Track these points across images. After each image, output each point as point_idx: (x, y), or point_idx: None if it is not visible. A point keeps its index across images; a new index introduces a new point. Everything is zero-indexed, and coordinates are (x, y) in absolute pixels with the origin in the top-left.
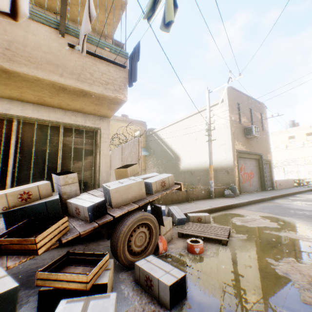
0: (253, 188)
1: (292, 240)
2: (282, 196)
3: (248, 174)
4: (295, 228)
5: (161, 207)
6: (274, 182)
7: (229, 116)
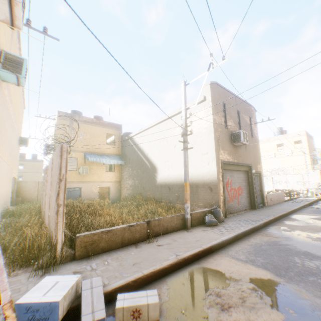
0: (241, 207)
1: None
2: (276, 219)
3: (236, 190)
4: None
5: None
6: (265, 198)
7: (213, 118)
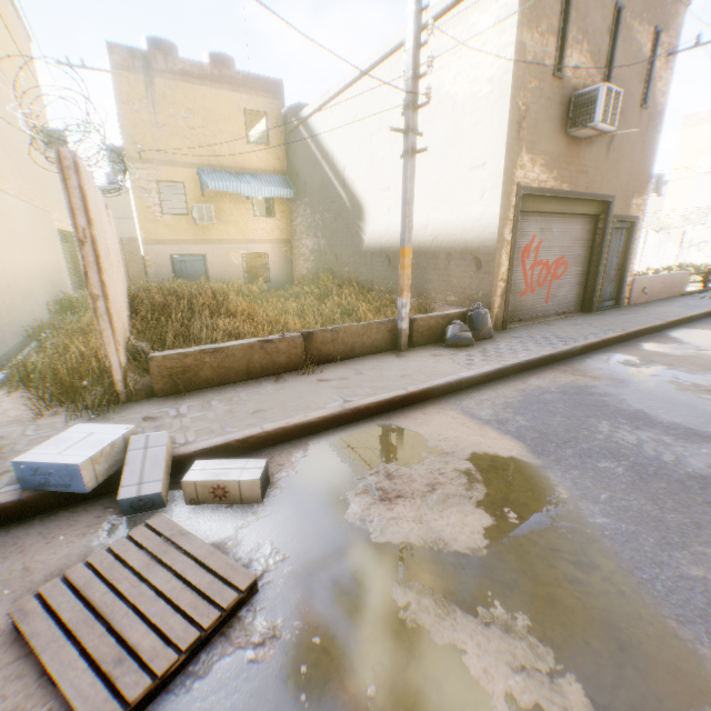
0: (554, 308)
1: (452, 703)
2: (625, 338)
3: (550, 267)
4: (540, 570)
5: None
6: (626, 286)
7: (517, 44)
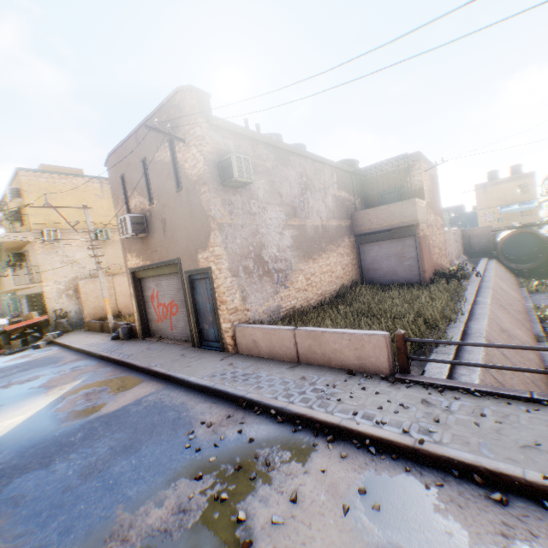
0: (178, 335)
1: None
2: (118, 362)
3: (168, 307)
4: None
5: (2, 335)
6: (226, 332)
7: (116, 216)
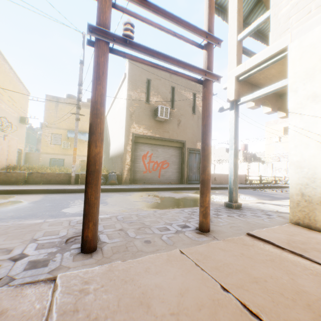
0: (164, 180)
1: None
2: (171, 189)
3: (159, 164)
4: None
5: None
6: None
7: (127, 94)
